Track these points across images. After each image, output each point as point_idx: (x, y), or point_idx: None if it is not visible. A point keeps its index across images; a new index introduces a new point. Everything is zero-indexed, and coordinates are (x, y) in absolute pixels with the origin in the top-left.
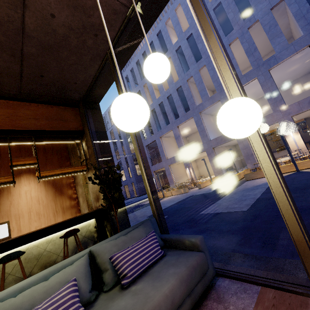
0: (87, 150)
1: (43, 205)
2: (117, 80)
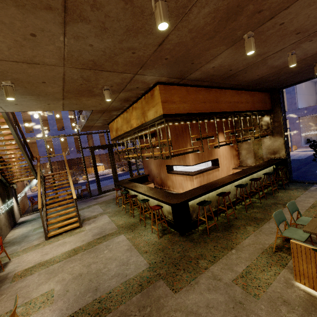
0: (272, 123)
1: (226, 152)
2: None
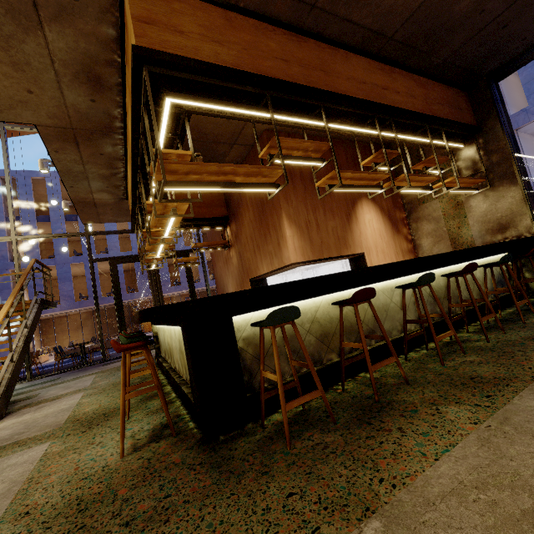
0: (485, 158)
1: (384, 241)
2: None
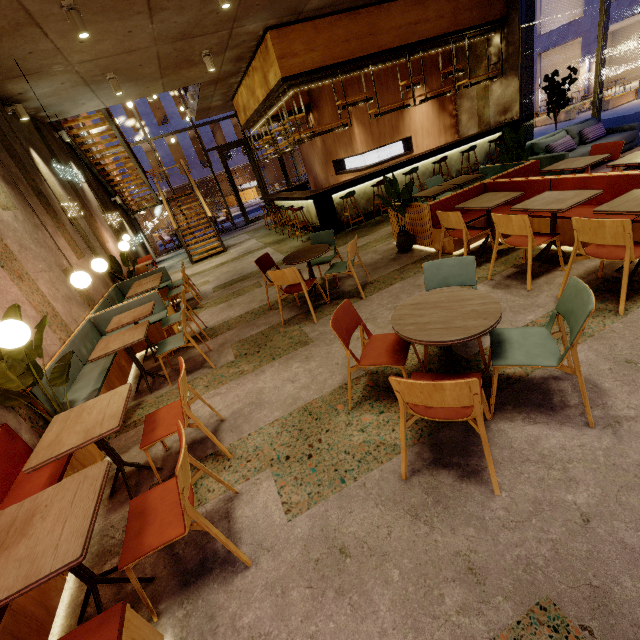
0: (505, 48)
1: (430, 122)
2: None
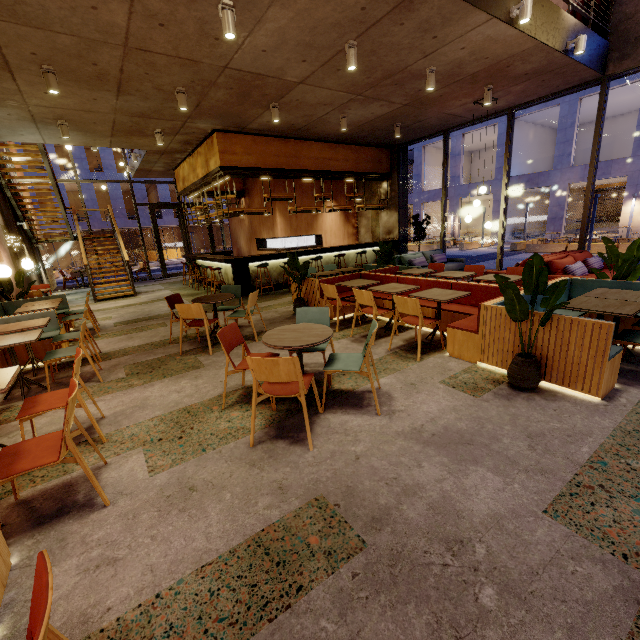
0: (390, 192)
1: (338, 227)
2: (445, 157)
